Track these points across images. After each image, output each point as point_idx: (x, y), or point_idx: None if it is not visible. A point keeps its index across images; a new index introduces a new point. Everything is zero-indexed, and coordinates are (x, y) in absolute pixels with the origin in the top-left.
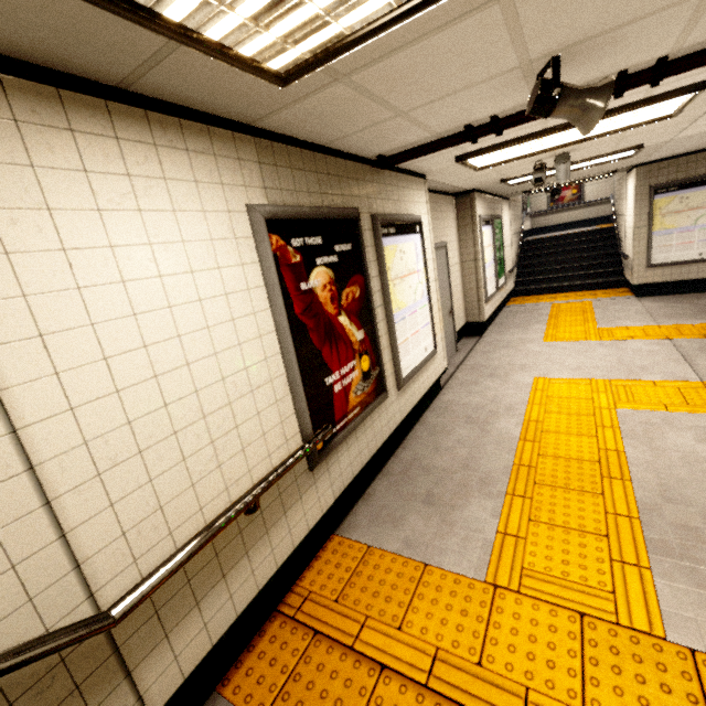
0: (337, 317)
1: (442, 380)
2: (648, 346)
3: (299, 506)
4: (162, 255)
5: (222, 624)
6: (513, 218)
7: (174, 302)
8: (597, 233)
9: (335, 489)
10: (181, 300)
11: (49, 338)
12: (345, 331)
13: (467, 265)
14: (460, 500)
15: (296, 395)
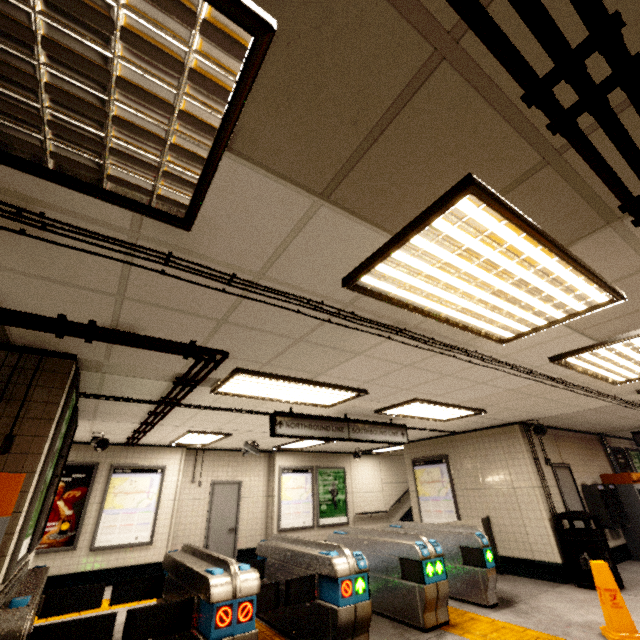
0: (57, 501)
1: None
2: None
3: None
4: None
5: None
6: (395, 469)
7: None
8: None
9: None
10: None
11: None
12: (59, 508)
13: (270, 498)
14: None
15: None
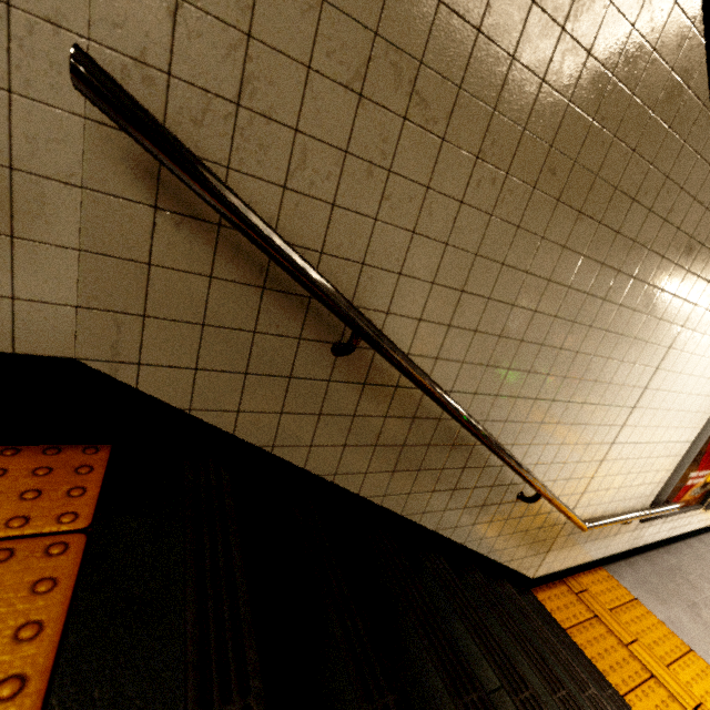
0: None
1: None
2: None
3: (620, 537)
4: (709, 366)
5: (565, 564)
6: None
7: (691, 392)
8: None
9: (633, 543)
10: (693, 392)
11: (657, 391)
12: None
13: None
14: None
15: (677, 473)
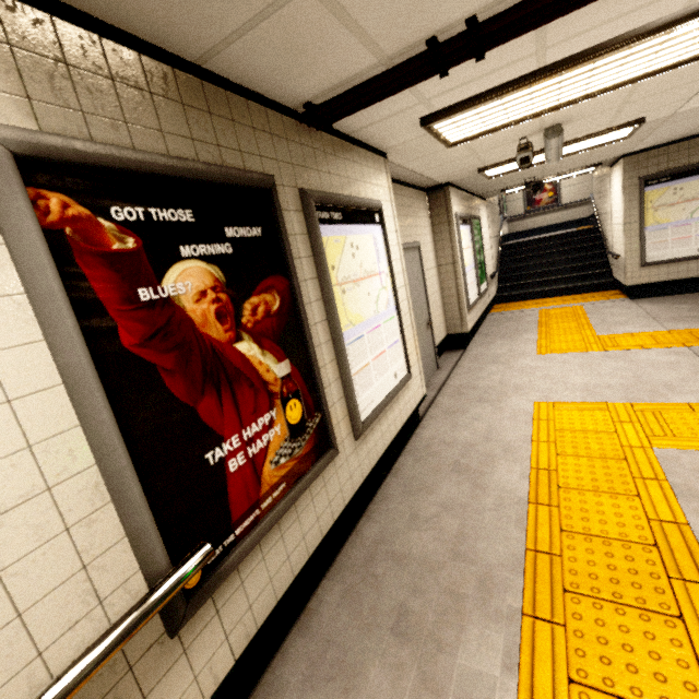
0: (232, 343)
1: (422, 407)
2: (664, 357)
3: None
4: None
5: None
6: (491, 221)
7: None
8: (579, 234)
9: (237, 639)
10: None
11: None
12: (252, 365)
13: (444, 269)
14: (450, 627)
15: (123, 504)
